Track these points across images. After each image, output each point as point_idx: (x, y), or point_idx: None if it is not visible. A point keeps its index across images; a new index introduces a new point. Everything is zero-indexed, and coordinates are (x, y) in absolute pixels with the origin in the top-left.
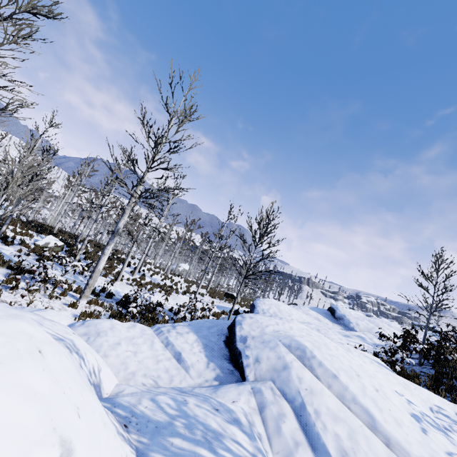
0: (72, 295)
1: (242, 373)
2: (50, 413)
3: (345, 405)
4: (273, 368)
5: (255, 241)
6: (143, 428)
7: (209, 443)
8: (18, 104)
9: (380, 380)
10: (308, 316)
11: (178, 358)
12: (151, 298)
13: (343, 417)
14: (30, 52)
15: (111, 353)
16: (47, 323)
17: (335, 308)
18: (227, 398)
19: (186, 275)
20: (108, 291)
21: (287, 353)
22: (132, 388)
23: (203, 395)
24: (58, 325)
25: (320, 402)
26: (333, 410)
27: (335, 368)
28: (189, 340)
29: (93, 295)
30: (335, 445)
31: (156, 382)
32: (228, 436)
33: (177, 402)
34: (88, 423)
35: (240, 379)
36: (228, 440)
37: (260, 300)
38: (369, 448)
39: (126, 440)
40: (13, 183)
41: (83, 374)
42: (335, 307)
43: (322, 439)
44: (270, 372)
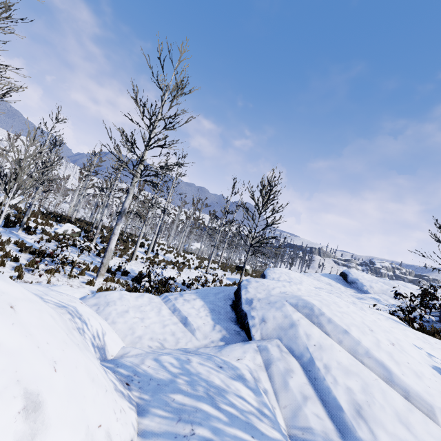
0: (90, 275)
1: (248, 333)
2: (14, 366)
3: (358, 359)
4: (280, 327)
5: (259, 209)
6: (145, 385)
7: (211, 398)
8: (7, 88)
9: (396, 335)
10: (319, 282)
11: (184, 322)
12: (164, 274)
13: (355, 371)
14: (10, 32)
15: (119, 320)
16: (53, 293)
17: (347, 273)
18: (232, 356)
19: (198, 253)
20: (123, 269)
21: (294, 312)
22: (137, 350)
23: (207, 354)
24: (66, 295)
25: (330, 357)
26: (345, 365)
27: (346, 323)
28: (196, 305)
29: (109, 274)
30: (348, 399)
31: (162, 344)
32: (232, 392)
33: (180, 361)
34: (68, 378)
35: (247, 339)
36: (232, 396)
37: (270, 269)
38: (385, 401)
39: (125, 397)
40: (21, 172)
41: (79, 335)
42: (347, 272)
43: (332, 393)
44: (277, 330)
